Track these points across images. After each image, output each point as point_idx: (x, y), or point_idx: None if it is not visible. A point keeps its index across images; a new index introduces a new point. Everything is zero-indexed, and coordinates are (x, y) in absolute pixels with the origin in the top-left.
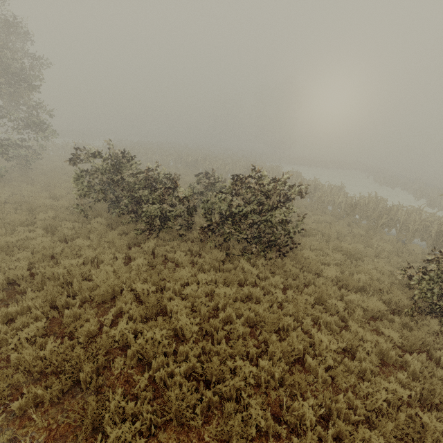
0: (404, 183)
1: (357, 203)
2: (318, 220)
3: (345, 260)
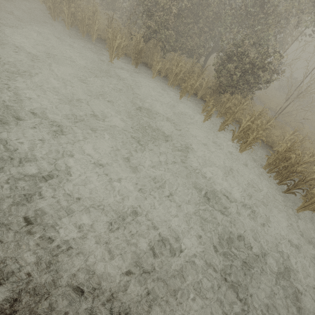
0: None
1: None
2: None
3: None
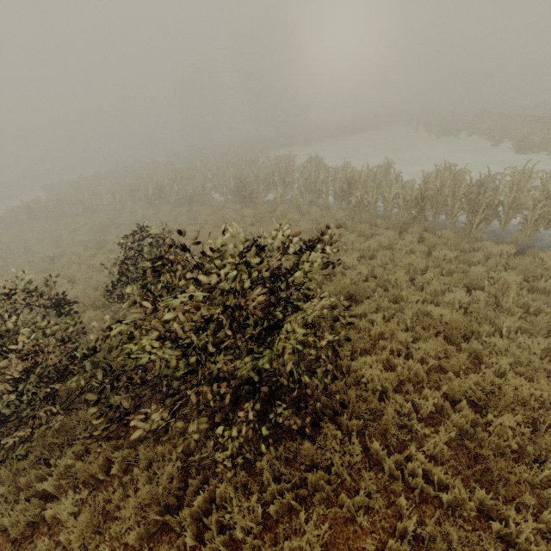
0: (469, 124)
1: (425, 195)
2: (368, 249)
3: (444, 346)
